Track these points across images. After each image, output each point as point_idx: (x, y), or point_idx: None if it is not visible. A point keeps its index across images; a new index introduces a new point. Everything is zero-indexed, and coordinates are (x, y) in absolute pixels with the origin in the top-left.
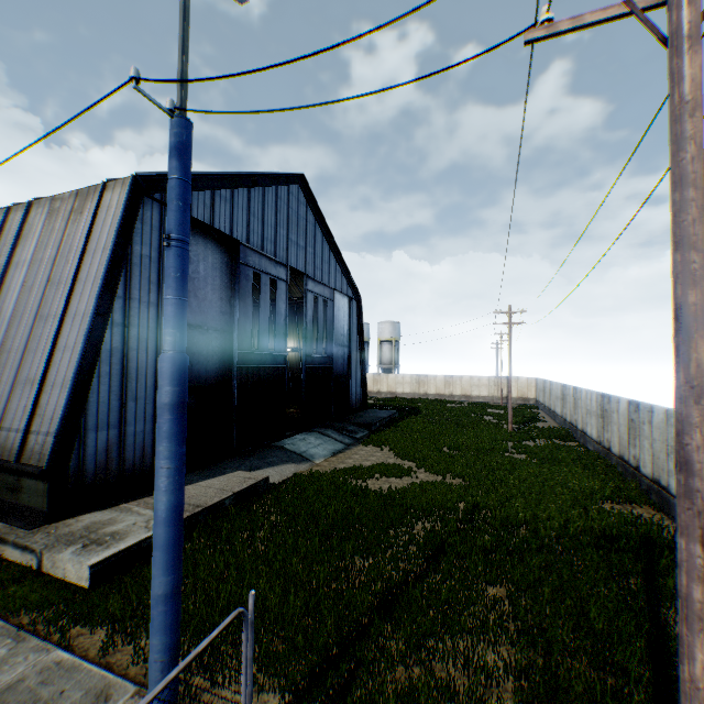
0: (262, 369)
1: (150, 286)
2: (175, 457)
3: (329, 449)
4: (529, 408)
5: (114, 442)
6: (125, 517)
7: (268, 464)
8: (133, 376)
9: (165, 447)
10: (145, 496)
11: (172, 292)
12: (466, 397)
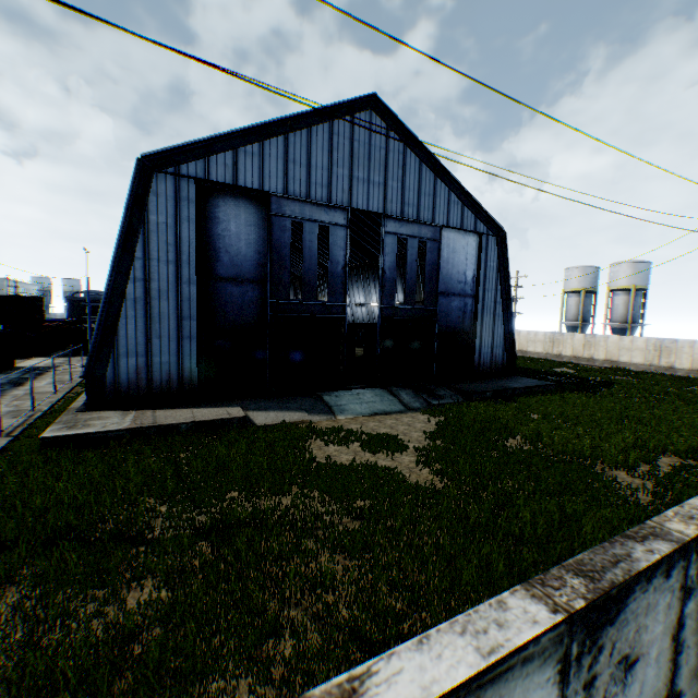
0: (308, 318)
1: (168, 248)
2: None
3: (375, 408)
4: None
5: (143, 367)
6: (115, 418)
7: (280, 408)
8: (157, 319)
9: None
10: (154, 409)
11: None
12: None
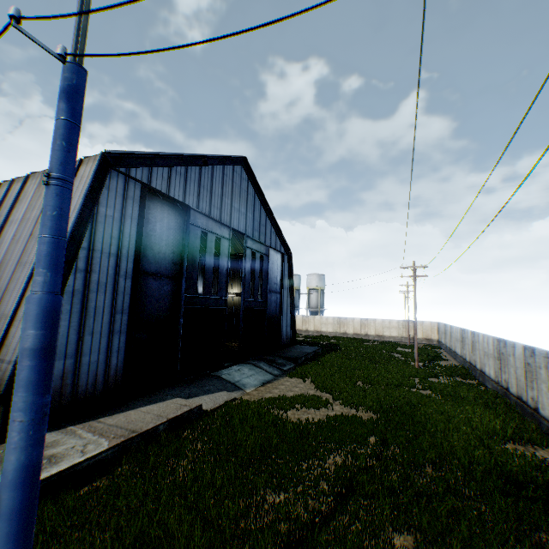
0: (205, 310)
1: (111, 240)
2: (31, 408)
3: (259, 379)
4: (433, 348)
5: (70, 370)
6: (68, 440)
7: (205, 392)
8: (91, 314)
9: (20, 397)
10: (92, 419)
11: (46, 230)
12: (379, 337)
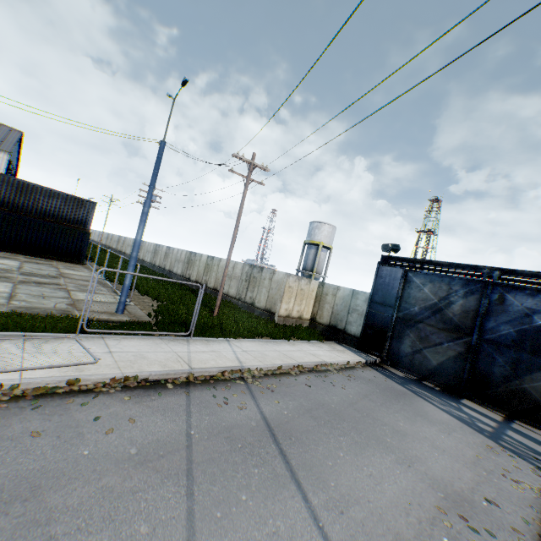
0: None
1: None
2: None
3: None
4: None
5: None
6: None
7: None
8: None
9: None
10: None
11: None
12: None
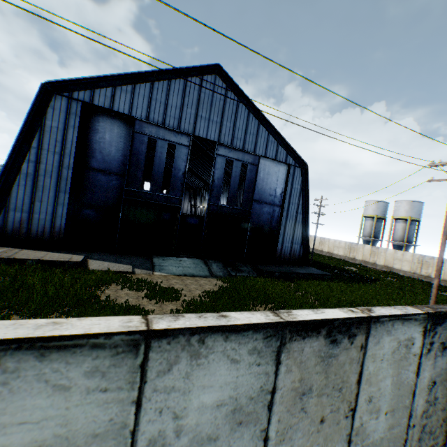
0: (153, 204)
1: (57, 143)
2: None
3: (187, 271)
4: None
5: (26, 219)
6: None
7: (115, 261)
8: (41, 189)
9: None
10: (25, 249)
11: None
12: None
